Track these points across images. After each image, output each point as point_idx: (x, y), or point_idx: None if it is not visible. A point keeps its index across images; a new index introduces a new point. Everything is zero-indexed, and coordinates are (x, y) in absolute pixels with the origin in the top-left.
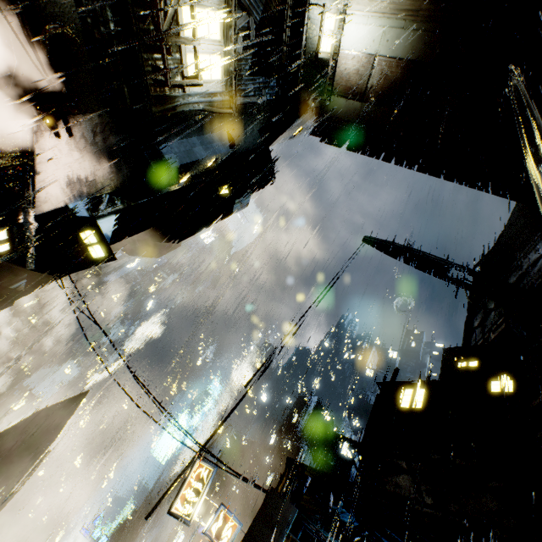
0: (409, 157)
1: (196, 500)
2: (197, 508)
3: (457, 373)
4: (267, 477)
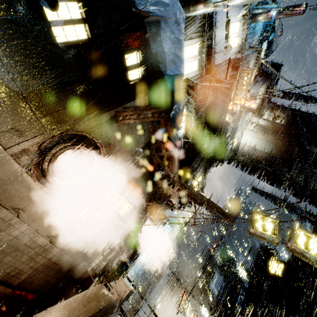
0: (271, 184)
1: (186, 307)
2: (187, 310)
3: (301, 260)
4: (199, 283)
